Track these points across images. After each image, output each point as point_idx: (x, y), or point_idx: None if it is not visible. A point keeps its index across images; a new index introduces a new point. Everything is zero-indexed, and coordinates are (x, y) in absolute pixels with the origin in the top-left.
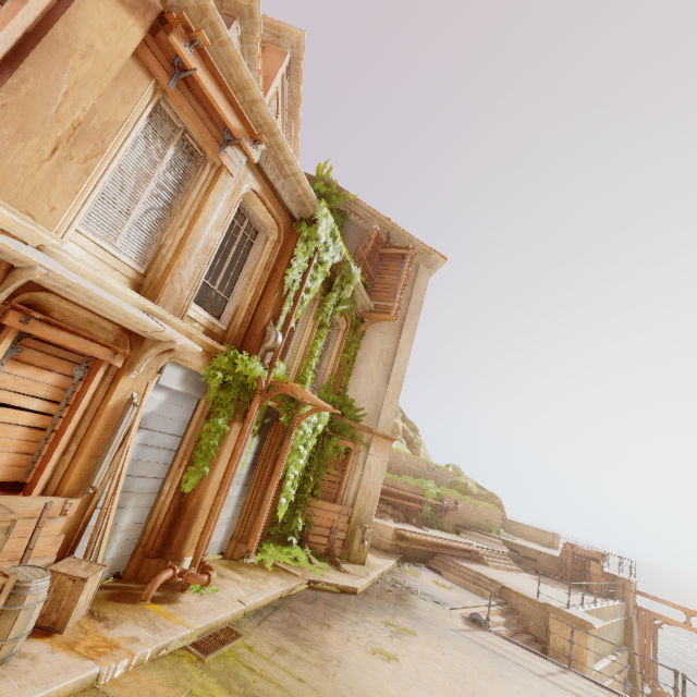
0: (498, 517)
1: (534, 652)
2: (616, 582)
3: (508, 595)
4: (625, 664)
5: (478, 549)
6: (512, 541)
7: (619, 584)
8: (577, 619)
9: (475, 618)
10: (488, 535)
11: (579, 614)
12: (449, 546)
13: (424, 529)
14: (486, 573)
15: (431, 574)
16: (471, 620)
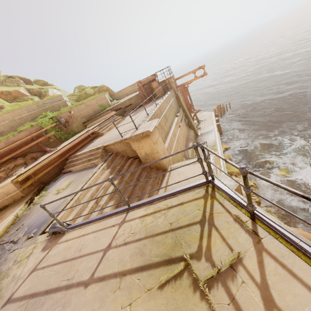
0: (104, 98)
1: (102, 219)
2: (166, 83)
3: (110, 149)
4: (182, 114)
5: (91, 131)
6: (115, 105)
7: (167, 83)
8: (141, 134)
9: (52, 232)
10: (102, 113)
11: (143, 128)
12: (73, 146)
13: (53, 151)
14: (97, 144)
15: (63, 179)
16: (52, 234)
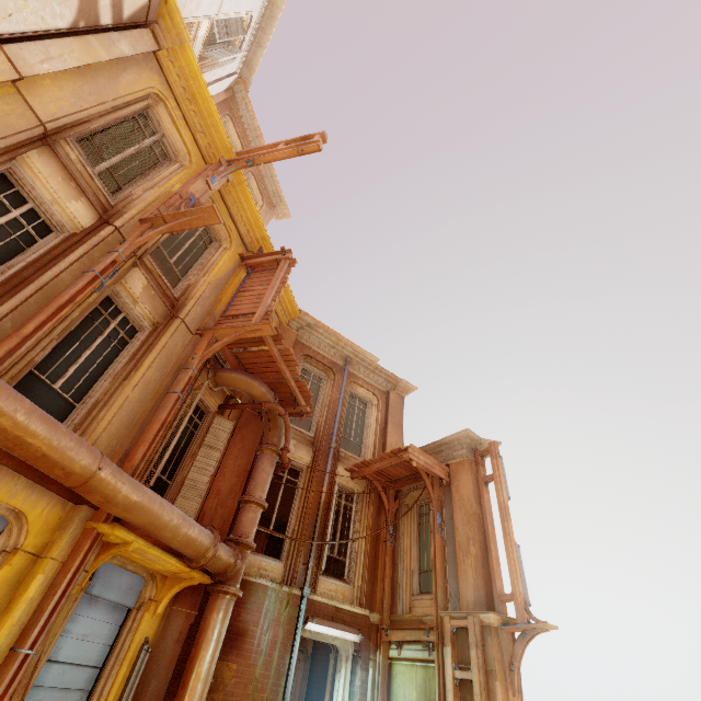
0: None
1: None
2: None
3: None
4: None
5: None
6: None
7: None
8: None
9: None
10: None
11: None
12: None
13: None
14: None
15: None
16: None
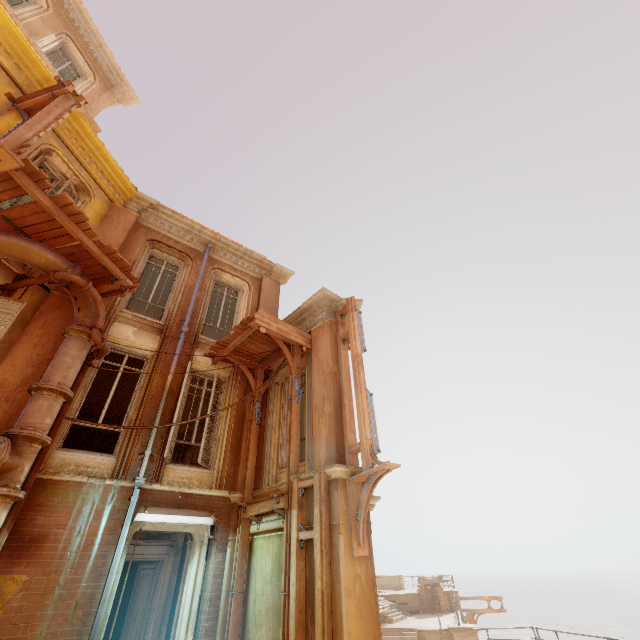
0: None
1: None
2: (450, 596)
3: (423, 636)
4: None
5: (384, 610)
6: (390, 594)
7: (452, 597)
8: (469, 628)
9: None
10: None
11: (467, 625)
12: None
13: None
14: (400, 627)
15: None
16: None
